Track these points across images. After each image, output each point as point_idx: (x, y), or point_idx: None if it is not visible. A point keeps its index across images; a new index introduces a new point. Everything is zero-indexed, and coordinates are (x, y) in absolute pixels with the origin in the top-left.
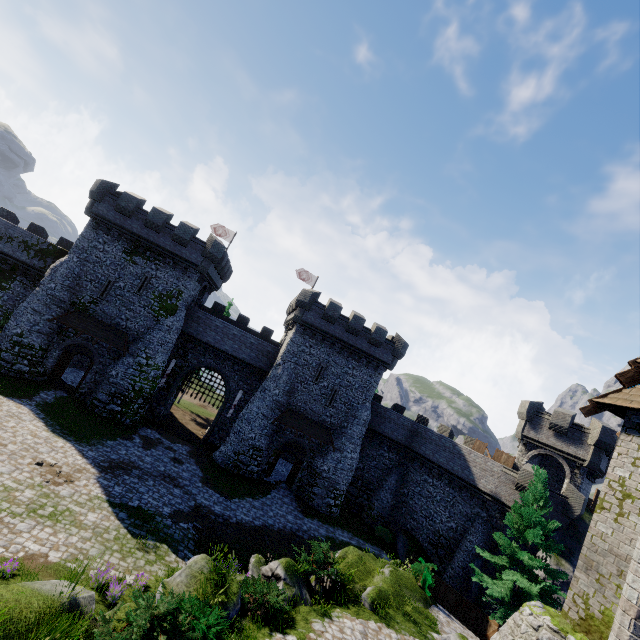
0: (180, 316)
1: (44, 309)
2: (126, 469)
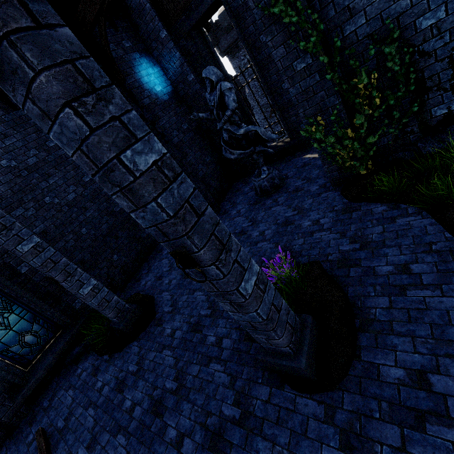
0: None
1: None
2: None
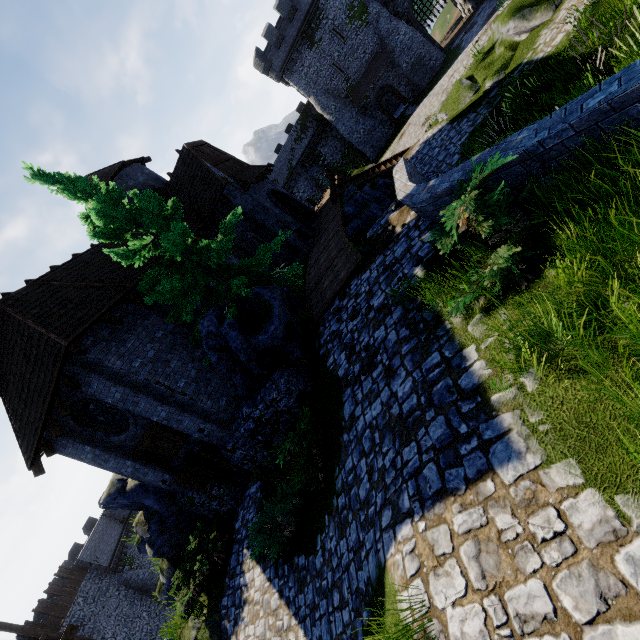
0: (368, 2)
1: (349, 115)
2: (494, 9)
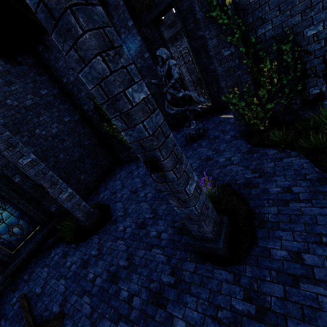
0: None
1: None
2: None
